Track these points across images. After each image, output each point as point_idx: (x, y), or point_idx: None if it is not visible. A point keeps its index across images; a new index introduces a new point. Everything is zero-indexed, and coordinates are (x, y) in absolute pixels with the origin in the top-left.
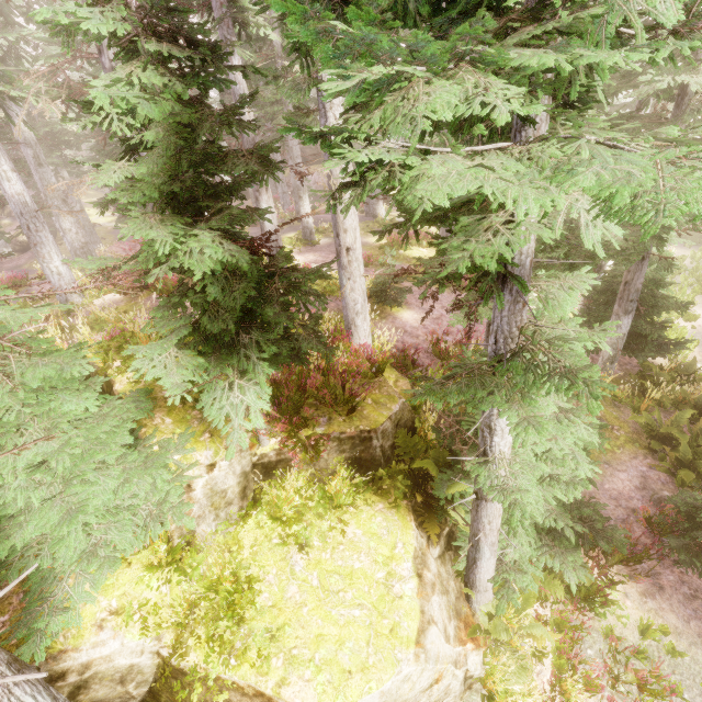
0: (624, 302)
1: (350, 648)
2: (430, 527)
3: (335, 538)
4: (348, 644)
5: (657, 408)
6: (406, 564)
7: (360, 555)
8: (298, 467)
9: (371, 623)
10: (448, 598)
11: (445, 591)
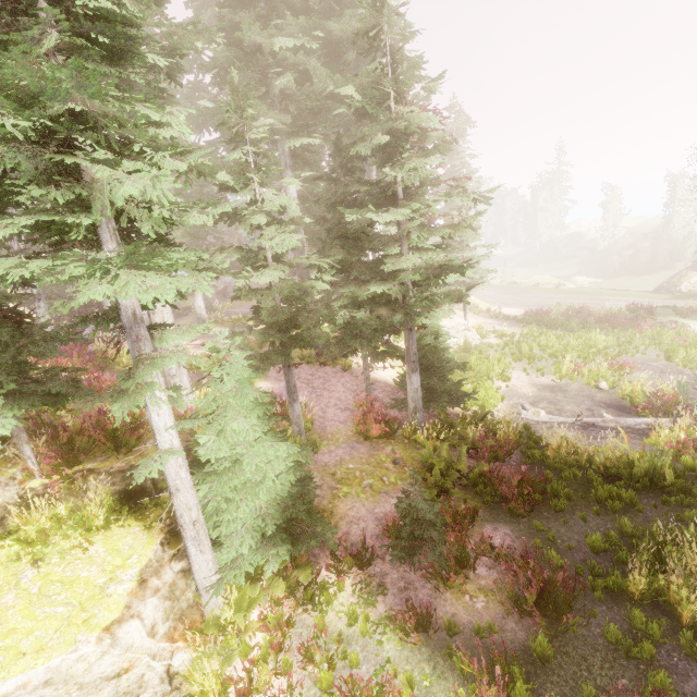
0: (409, 363)
1: (37, 637)
2: (175, 542)
3: (76, 555)
4: (37, 634)
5: (427, 443)
6: (132, 570)
7: (92, 566)
8: (66, 499)
9: (69, 616)
10: (174, 603)
11: (174, 598)
